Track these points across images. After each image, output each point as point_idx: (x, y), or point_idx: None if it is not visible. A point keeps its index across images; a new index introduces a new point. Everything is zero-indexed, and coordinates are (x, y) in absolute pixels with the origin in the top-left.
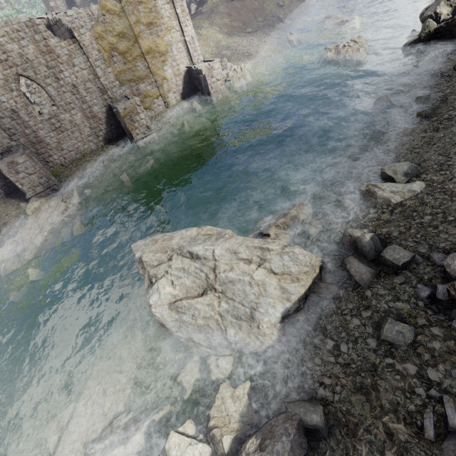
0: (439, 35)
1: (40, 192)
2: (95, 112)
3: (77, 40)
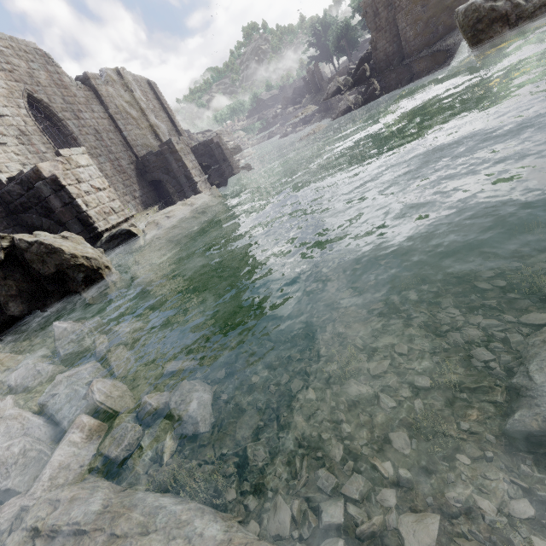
0: (357, 83)
1: (114, 226)
2: (124, 167)
3: (93, 89)
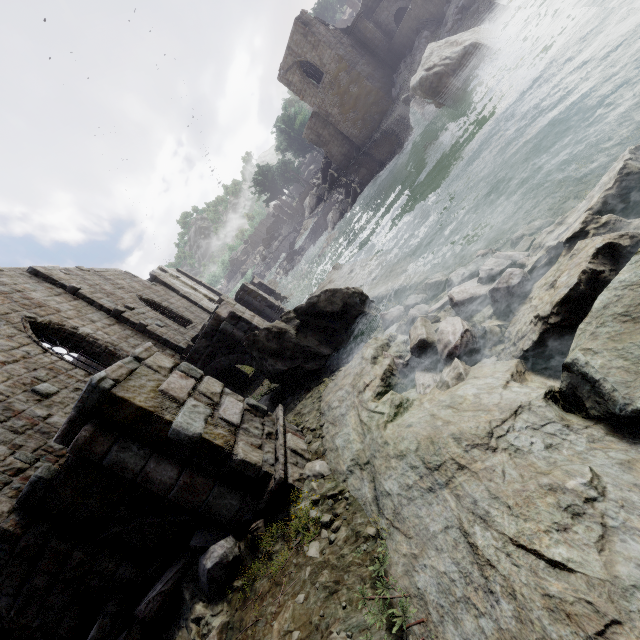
0: (332, 185)
1: None
2: None
3: (162, 284)
